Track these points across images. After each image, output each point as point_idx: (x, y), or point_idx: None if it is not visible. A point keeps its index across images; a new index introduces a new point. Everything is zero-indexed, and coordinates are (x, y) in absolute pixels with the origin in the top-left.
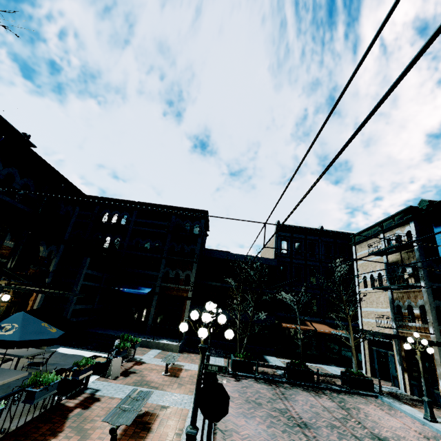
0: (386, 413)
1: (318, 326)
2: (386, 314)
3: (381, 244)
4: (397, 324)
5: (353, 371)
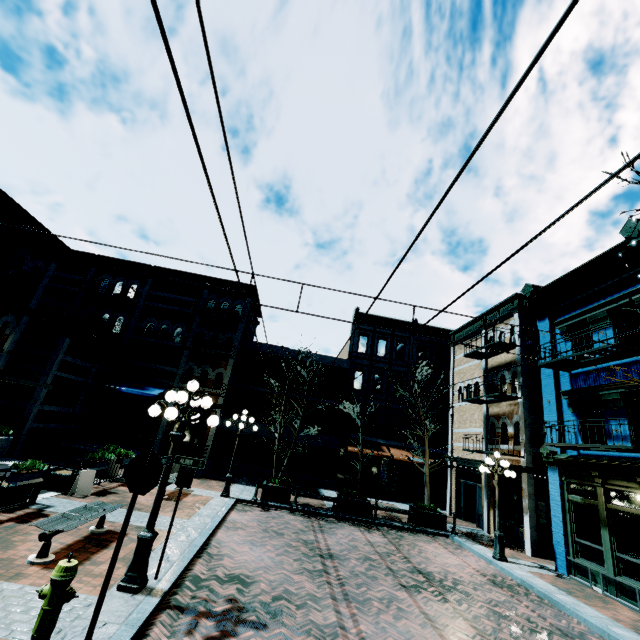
0: (448, 552)
1: (396, 452)
2: (479, 435)
3: (482, 344)
4: (489, 448)
5: (423, 505)
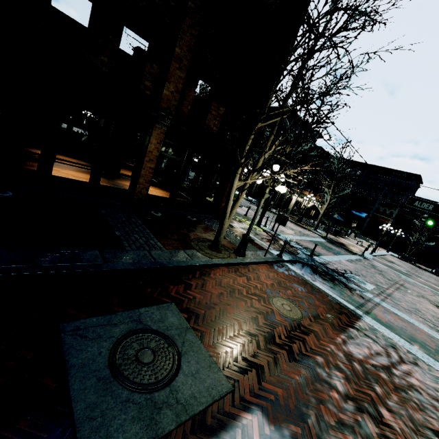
0: None
1: None
2: None
3: None
4: None
5: None
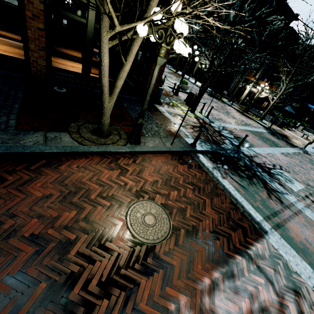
0: None
1: None
2: None
3: None
4: None
5: None
